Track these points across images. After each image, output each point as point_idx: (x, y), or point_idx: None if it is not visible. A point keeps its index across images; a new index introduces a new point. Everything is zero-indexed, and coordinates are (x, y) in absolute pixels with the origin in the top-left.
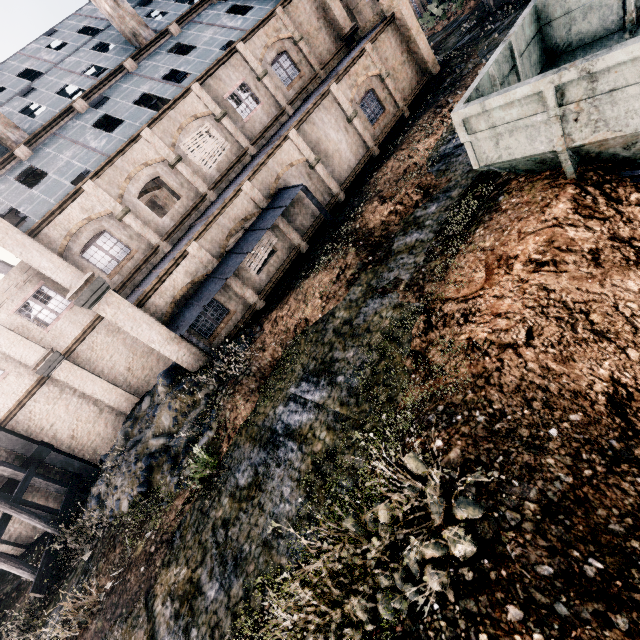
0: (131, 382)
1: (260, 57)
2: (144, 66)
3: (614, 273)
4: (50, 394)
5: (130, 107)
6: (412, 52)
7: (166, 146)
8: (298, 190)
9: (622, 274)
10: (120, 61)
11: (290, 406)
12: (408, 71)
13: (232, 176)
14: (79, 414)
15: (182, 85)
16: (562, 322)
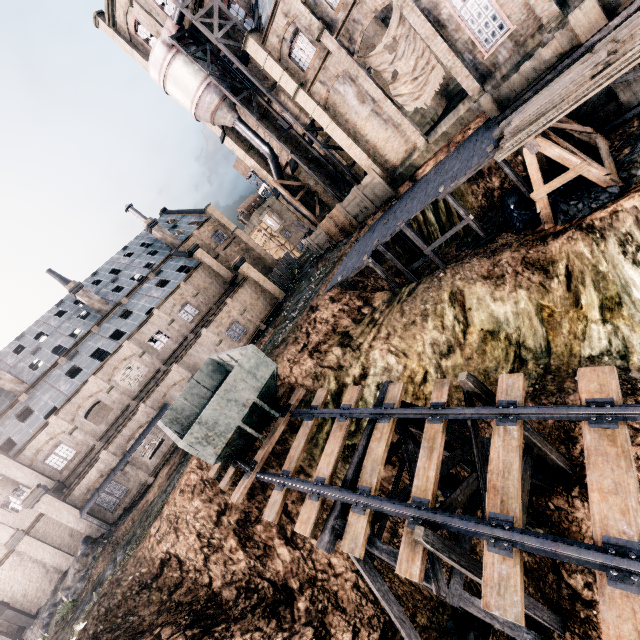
0: (72, 545)
1: (170, 312)
2: (103, 328)
3: (195, 497)
4: (14, 562)
5: (88, 359)
6: (265, 290)
7: (104, 382)
8: (167, 408)
9: (196, 498)
10: (91, 326)
11: (111, 565)
12: (263, 301)
13: (149, 387)
14: (32, 576)
15: (119, 342)
16: (170, 523)
